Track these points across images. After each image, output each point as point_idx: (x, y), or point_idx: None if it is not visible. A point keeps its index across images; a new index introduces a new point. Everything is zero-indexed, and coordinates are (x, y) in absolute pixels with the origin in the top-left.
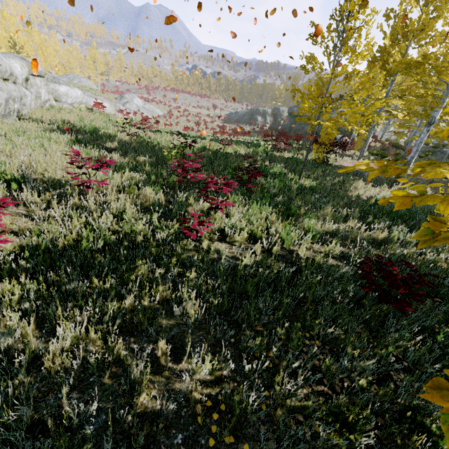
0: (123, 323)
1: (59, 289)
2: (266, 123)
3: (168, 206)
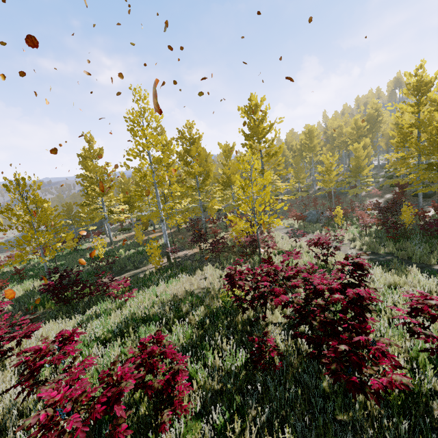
0: None
1: None
2: None
3: None
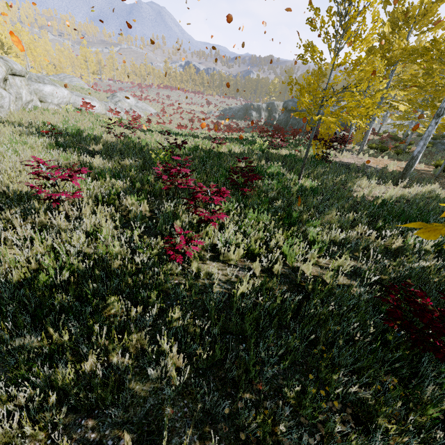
0: (77, 402)
1: (1, 346)
2: (261, 119)
3: (154, 218)
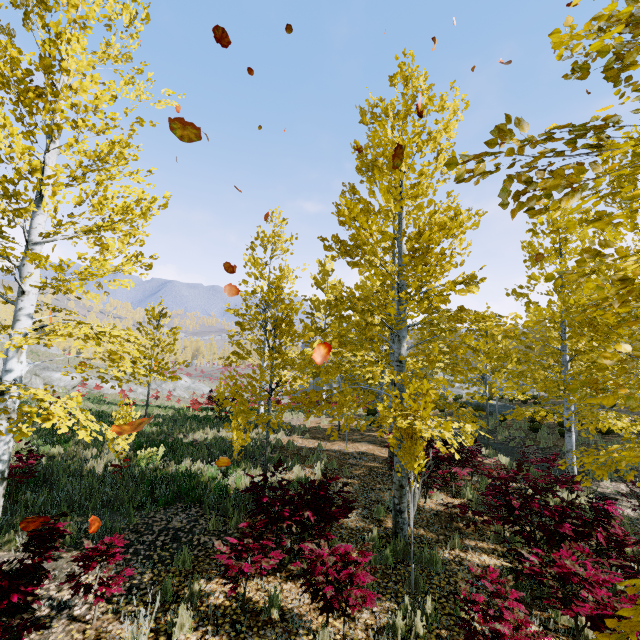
0: None
1: None
2: None
3: None
